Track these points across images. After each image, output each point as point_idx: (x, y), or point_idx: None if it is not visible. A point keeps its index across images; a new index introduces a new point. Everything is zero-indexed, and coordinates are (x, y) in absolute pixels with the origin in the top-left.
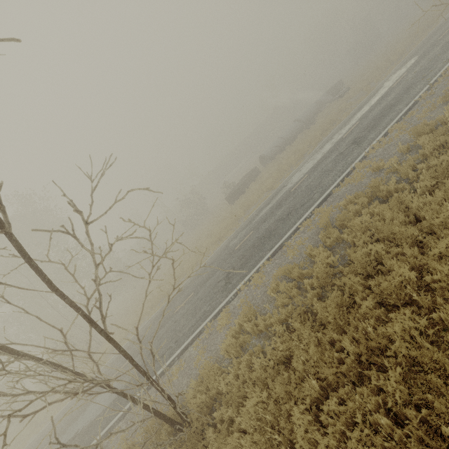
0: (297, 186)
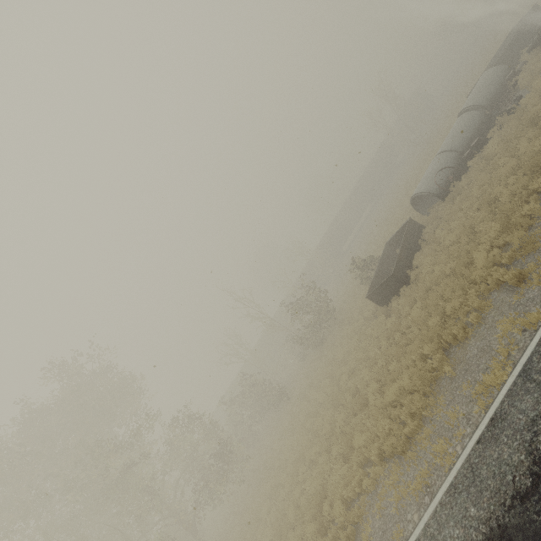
0: None
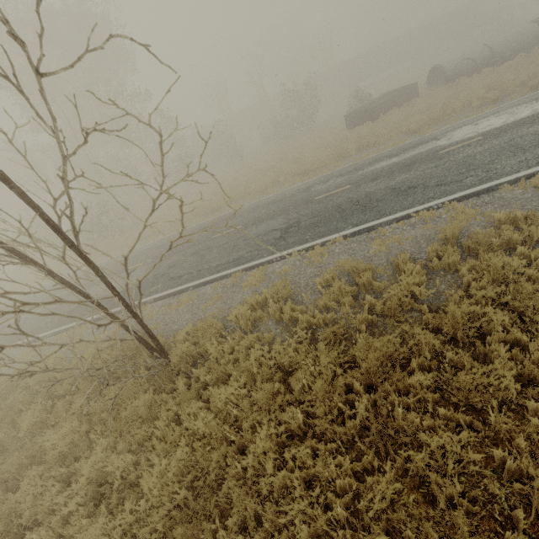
0: (452, 149)
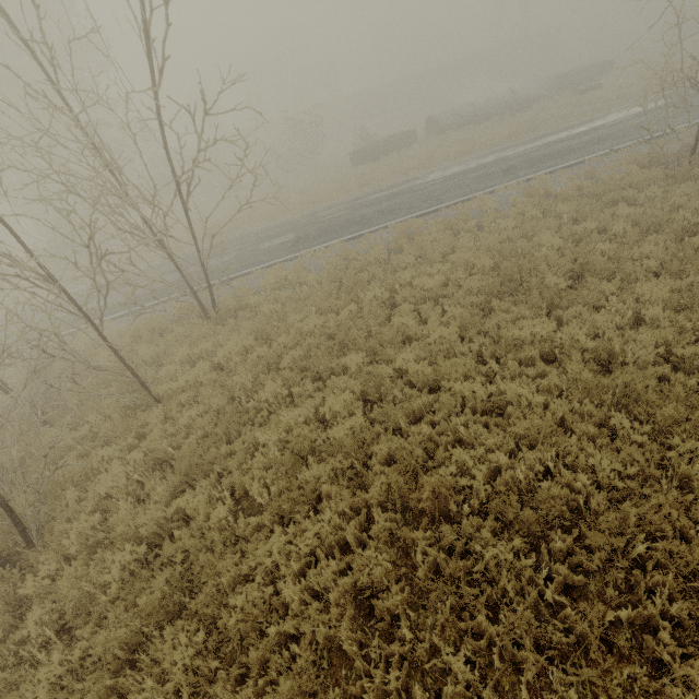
0: (423, 187)
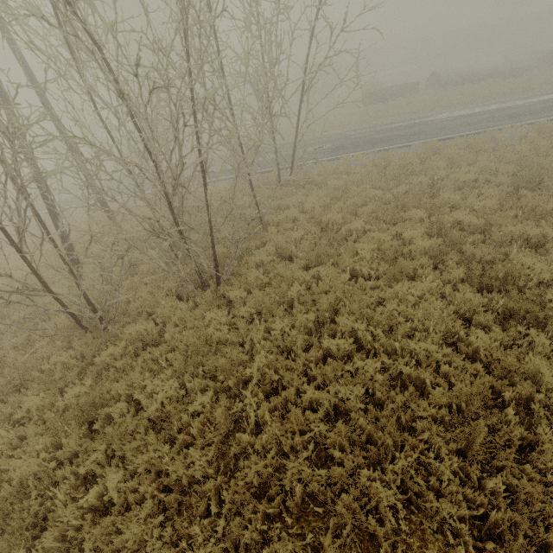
0: (436, 122)
